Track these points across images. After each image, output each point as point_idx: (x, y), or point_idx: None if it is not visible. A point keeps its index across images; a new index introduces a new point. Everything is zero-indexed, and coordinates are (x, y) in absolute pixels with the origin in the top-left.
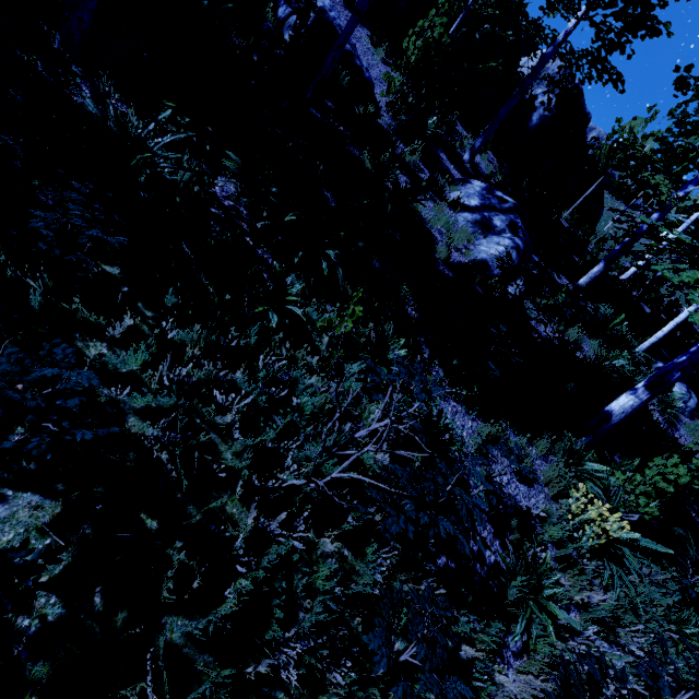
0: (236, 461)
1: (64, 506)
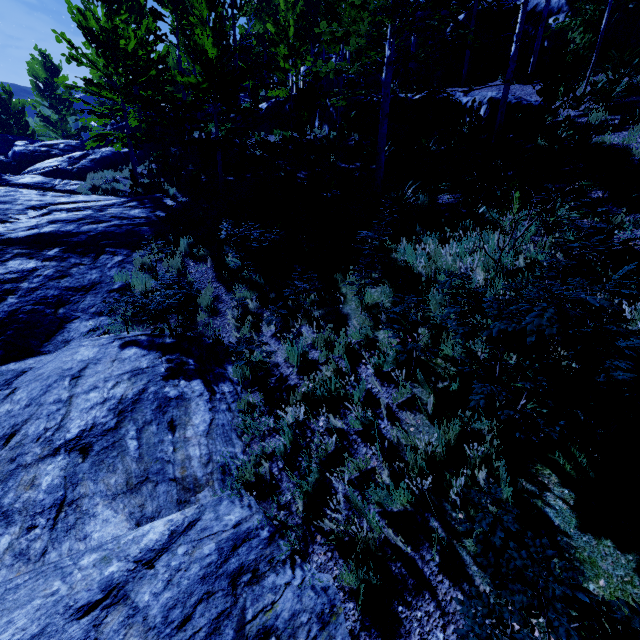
0: (451, 265)
1: (390, 288)
